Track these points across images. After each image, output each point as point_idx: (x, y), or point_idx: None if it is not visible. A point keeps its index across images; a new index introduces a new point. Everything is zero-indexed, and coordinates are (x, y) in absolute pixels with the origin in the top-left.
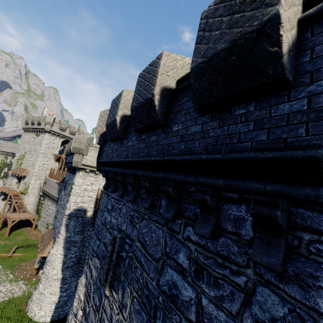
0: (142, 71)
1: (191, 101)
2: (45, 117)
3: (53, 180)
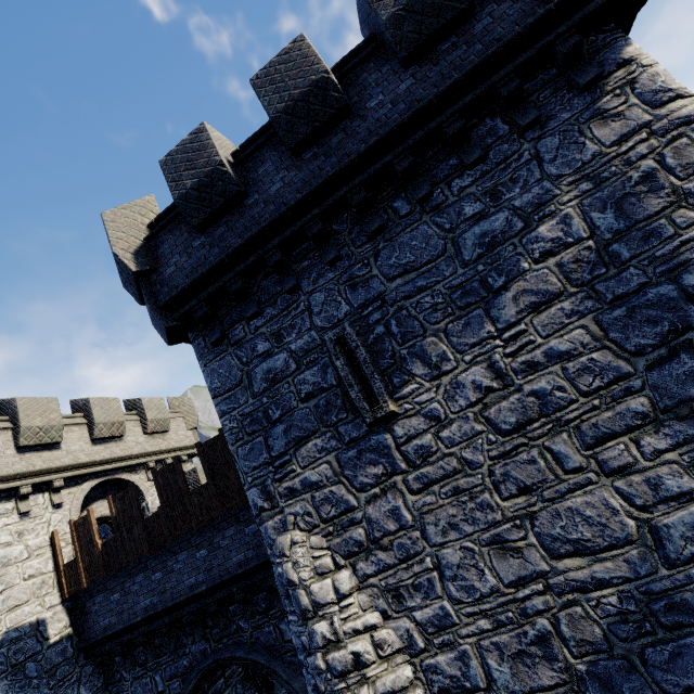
0: (260, 70)
1: (377, 72)
2: None
3: None
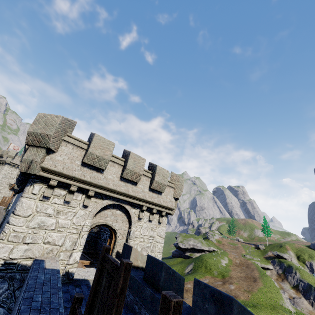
0: None
1: None
2: (8, 151)
3: (2, 207)
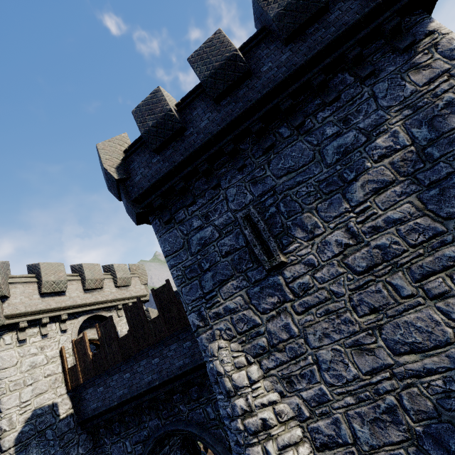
0: (194, 53)
1: (267, 49)
2: None
3: None
